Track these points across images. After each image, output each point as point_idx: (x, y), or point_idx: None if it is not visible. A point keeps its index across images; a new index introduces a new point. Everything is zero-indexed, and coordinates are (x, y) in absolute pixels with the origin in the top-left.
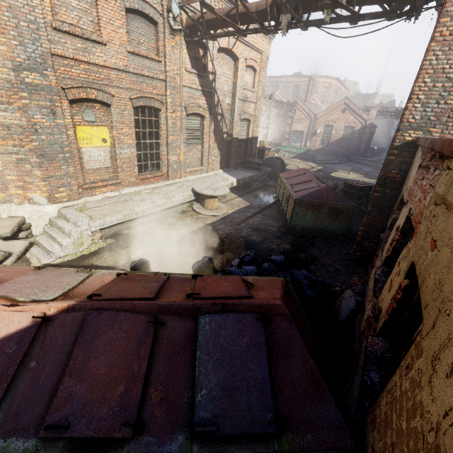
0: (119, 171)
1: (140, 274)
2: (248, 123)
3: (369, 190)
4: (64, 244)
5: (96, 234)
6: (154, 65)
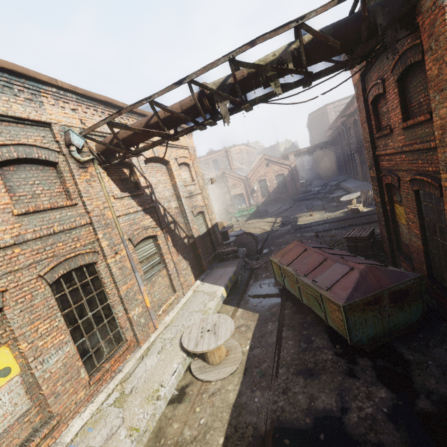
0: (51, 402)
1: None
2: (202, 215)
3: (373, 234)
4: None
5: None
6: (68, 212)
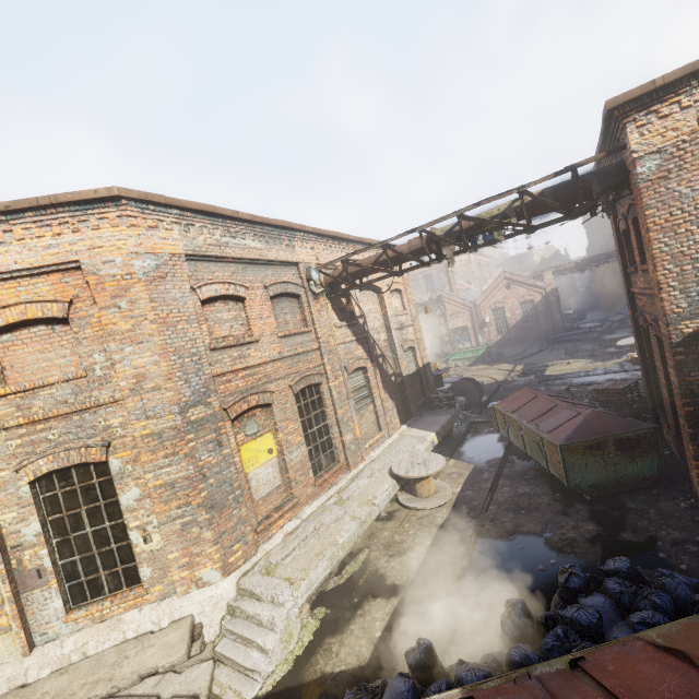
0: (293, 486)
1: (491, 689)
2: (412, 351)
3: (635, 388)
4: (269, 648)
5: (303, 608)
6: (305, 337)
